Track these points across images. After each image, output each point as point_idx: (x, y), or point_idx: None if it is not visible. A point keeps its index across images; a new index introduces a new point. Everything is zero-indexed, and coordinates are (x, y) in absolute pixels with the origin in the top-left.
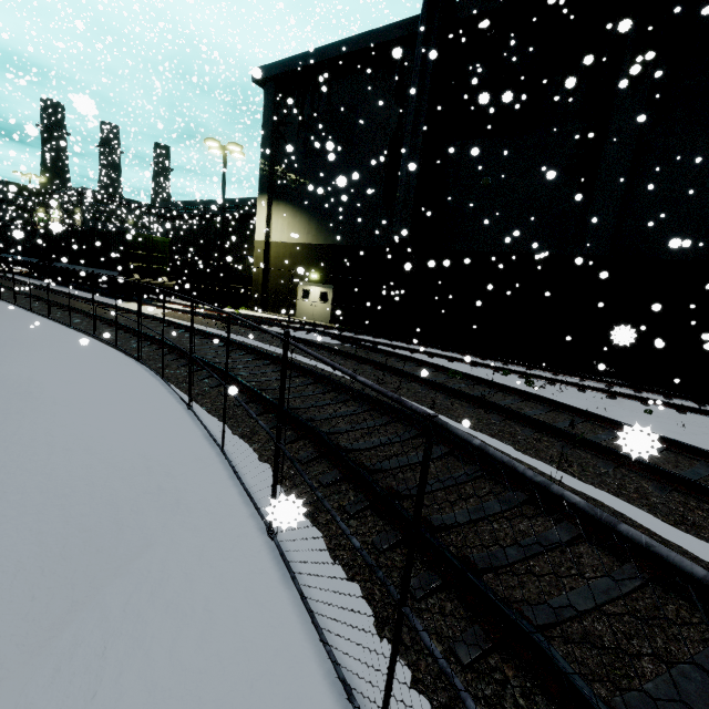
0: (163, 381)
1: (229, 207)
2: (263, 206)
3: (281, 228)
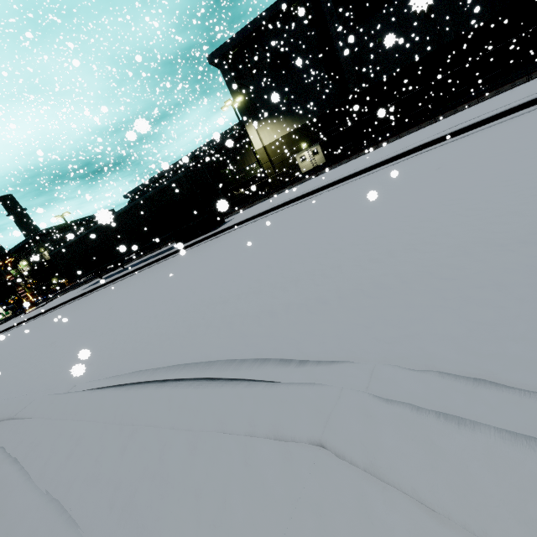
0: (400, 139)
1: (181, 166)
2: (252, 129)
3: (268, 134)
